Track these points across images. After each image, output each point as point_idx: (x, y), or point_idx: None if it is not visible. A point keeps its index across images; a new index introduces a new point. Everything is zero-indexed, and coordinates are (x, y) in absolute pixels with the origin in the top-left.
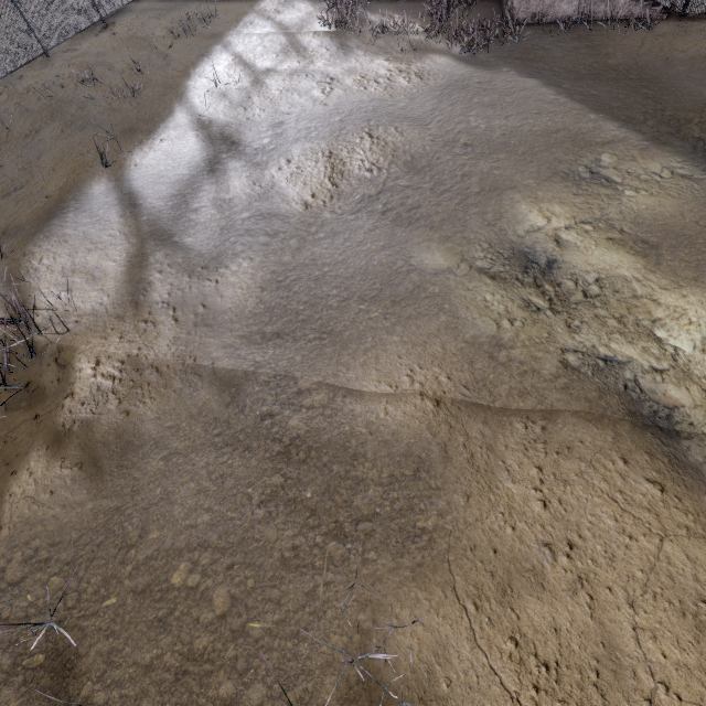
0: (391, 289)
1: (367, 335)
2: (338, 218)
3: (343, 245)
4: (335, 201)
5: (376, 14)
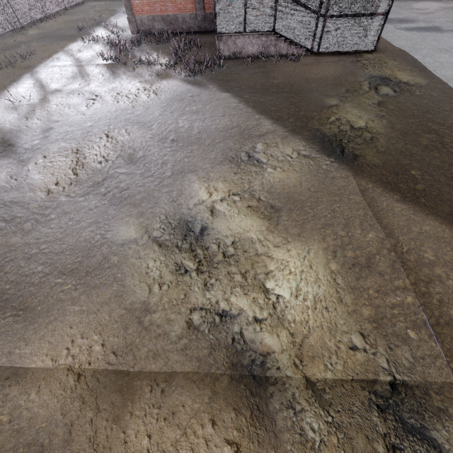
0: (87, 261)
1: (54, 307)
2: (70, 201)
3: (65, 223)
4: (73, 186)
5: (143, 52)
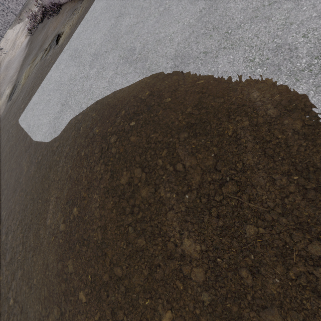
0: None
1: None
2: None
3: None
4: None
5: None
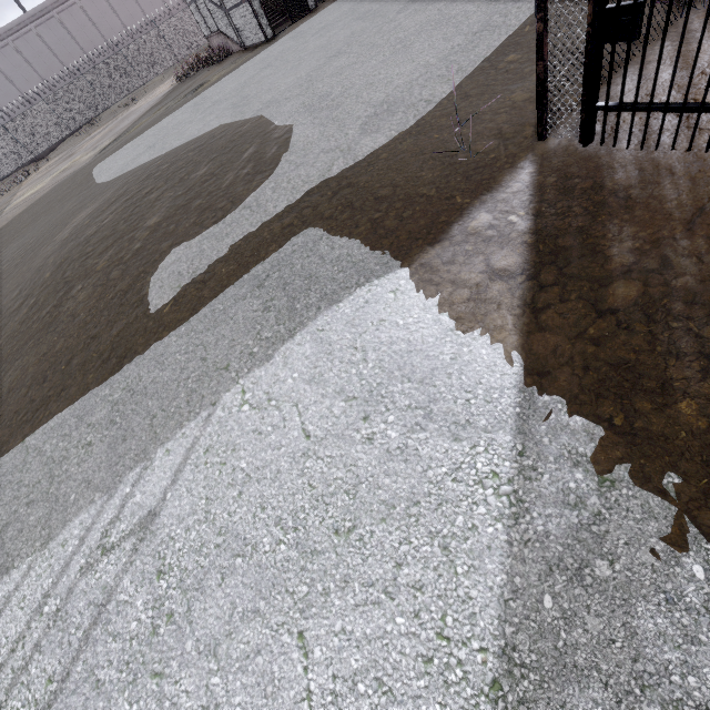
0: None
1: None
2: None
3: None
4: None
5: None
